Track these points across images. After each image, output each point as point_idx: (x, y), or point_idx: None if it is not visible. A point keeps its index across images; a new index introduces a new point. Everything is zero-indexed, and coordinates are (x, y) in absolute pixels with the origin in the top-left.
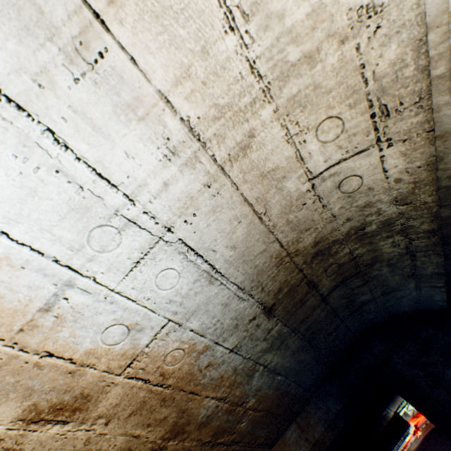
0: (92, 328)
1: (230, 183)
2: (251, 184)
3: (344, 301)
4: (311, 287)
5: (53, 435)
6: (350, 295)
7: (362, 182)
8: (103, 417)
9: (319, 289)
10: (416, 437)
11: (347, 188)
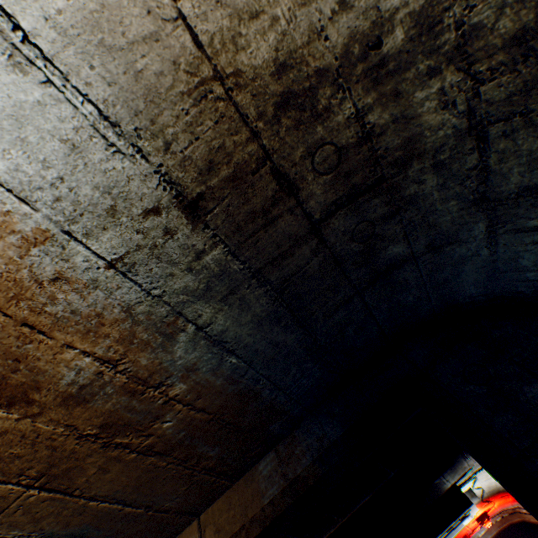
0: None
1: None
2: None
3: (358, 249)
4: (286, 191)
5: None
6: (369, 238)
7: None
8: None
9: (303, 202)
10: (486, 532)
11: None
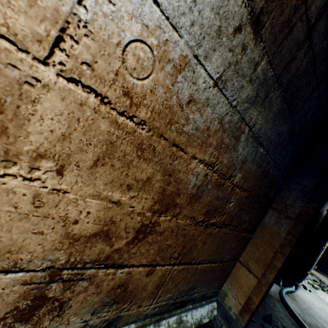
0: None
1: None
2: None
3: (326, 46)
4: None
5: None
6: None
7: None
8: (48, 159)
9: (308, 9)
10: None
11: None
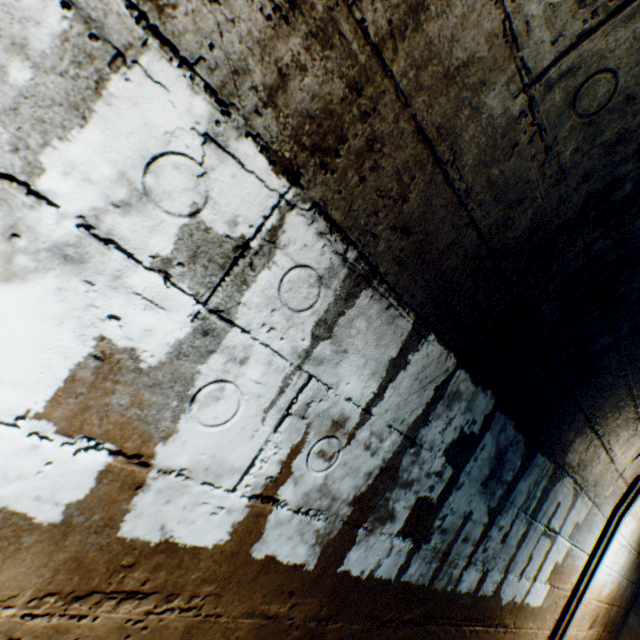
0: (606, 586)
1: None
2: None
3: None
4: None
5: (588, 633)
6: None
7: None
8: (596, 623)
9: None
10: None
11: None
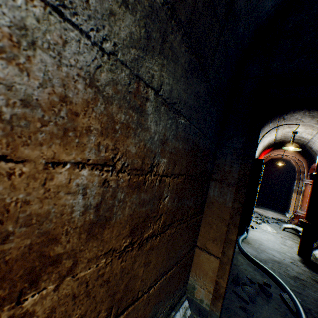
0: None
1: None
2: None
3: None
4: None
5: None
6: None
7: None
8: None
9: None
10: None
11: None
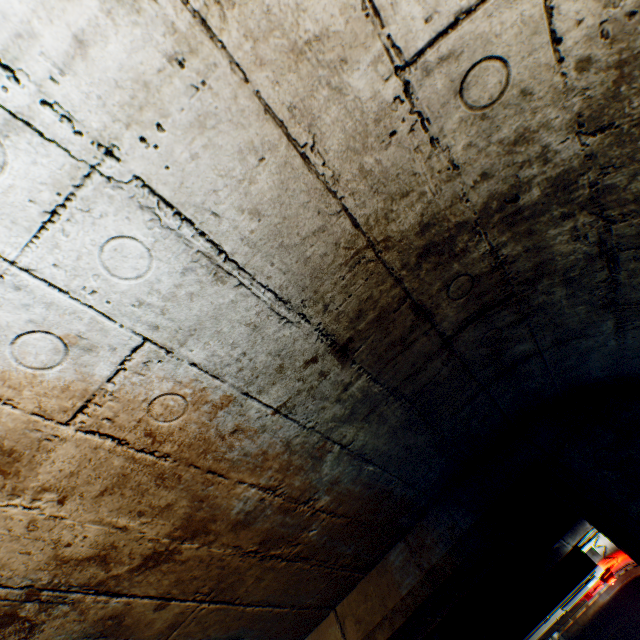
0: None
1: (228, 63)
2: (273, 70)
3: (486, 352)
4: (422, 318)
5: None
6: (496, 342)
7: (508, 77)
8: (53, 491)
9: (437, 324)
10: (608, 587)
11: (479, 95)
